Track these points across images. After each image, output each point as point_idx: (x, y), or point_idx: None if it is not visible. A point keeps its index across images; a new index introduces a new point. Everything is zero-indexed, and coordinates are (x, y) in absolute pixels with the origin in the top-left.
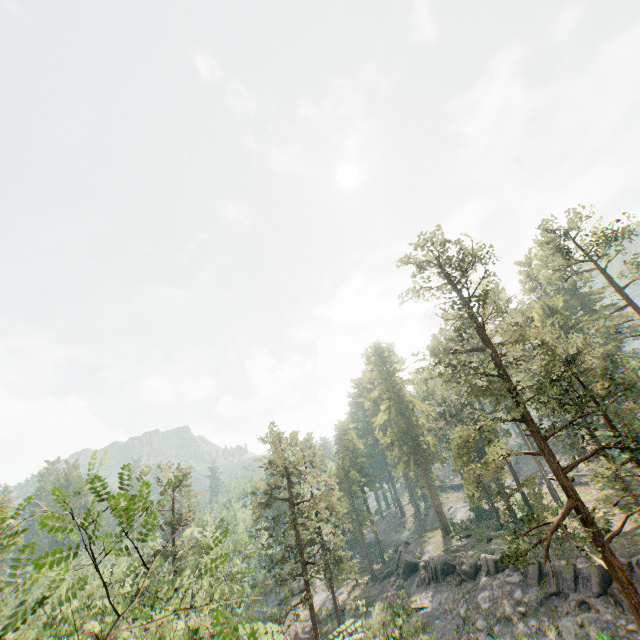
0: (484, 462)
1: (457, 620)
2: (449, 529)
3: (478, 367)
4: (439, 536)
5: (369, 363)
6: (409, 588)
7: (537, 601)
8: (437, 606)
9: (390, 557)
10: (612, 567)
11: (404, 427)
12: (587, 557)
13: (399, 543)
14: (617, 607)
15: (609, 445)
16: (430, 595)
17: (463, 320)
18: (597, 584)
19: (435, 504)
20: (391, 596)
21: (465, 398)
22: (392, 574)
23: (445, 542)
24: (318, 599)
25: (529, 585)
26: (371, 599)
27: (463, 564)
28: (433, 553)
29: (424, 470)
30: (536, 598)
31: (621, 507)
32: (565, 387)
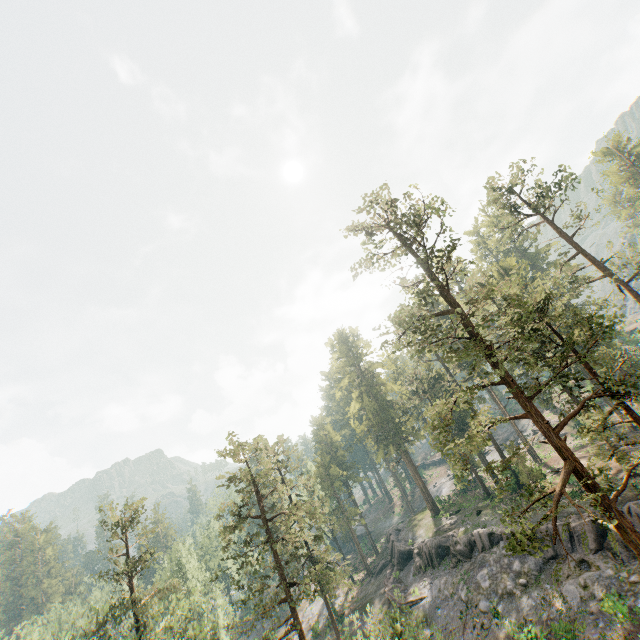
0: (469, 436)
1: (459, 606)
2: (437, 508)
3: (448, 329)
4: (429, 517)
5: (335, 351)
6: (406, 579)
7: (537, 569)
8: (437, 594)
9: (383, 547)
10: (623, 530)
11: (379, 412)
12: (577, 513)
13: (390, 532)
14: (616, 560)
15: (599, 393)
16: (428, 583)
17: (424, 279)
18: (593, 540)
19: (420, 485)
20: (389, 592)
21: (435, 372)
22: (387, 565)
23: (435, 522)
24: (315, 608)
25: (526, 554)
26: (369, 598)
27: (457, 544)
28: (425, 536)
29: (405, 452)
30: (535, 566)
31: (618, 459)
32: (542, 338)
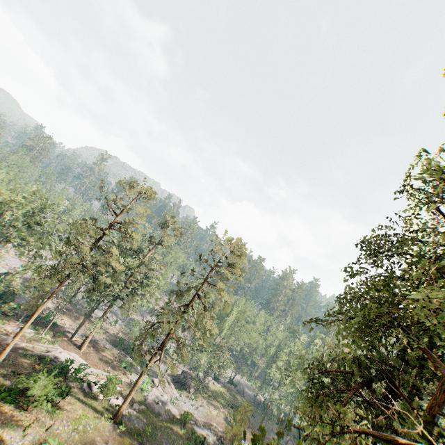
0: None
1: None
2: None
3: None
4: None
5: None
6: None
7: None
8: None
9: None
10: None
11: None
12: None
13: None
14: None
15: None
16: None
17: None
18: None
19: None
20: None
21: None
22: None
23: None
24: None
25: None
26: None
27: None
28: None
29: None
30: None
31: None
32: None
